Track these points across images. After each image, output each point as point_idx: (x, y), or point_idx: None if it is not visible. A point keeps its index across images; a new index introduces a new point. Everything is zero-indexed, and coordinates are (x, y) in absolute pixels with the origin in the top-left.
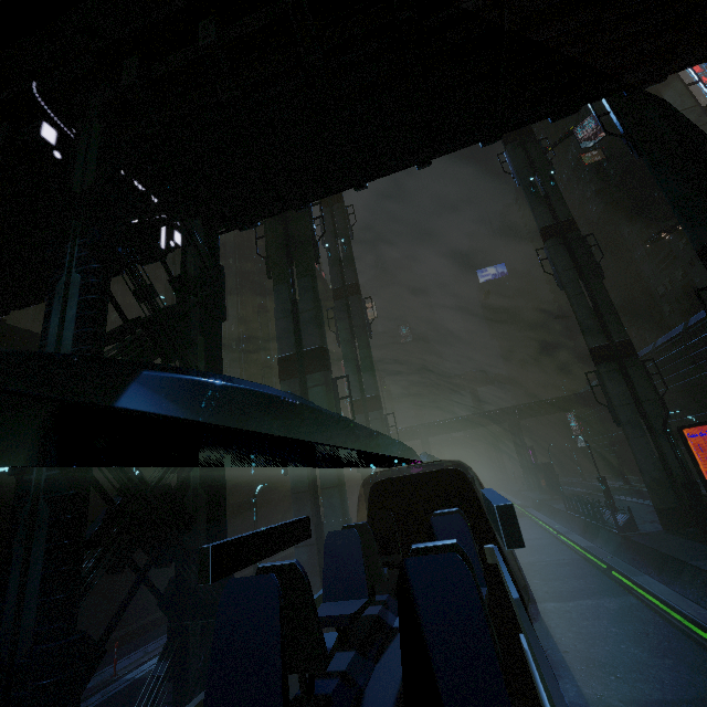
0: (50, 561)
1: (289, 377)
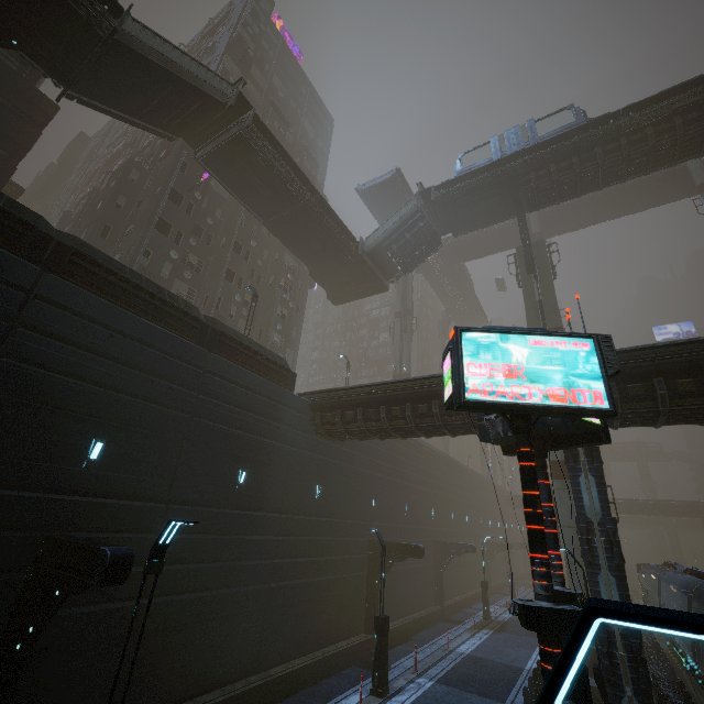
0: (622, 599)
1: (561, 477)
